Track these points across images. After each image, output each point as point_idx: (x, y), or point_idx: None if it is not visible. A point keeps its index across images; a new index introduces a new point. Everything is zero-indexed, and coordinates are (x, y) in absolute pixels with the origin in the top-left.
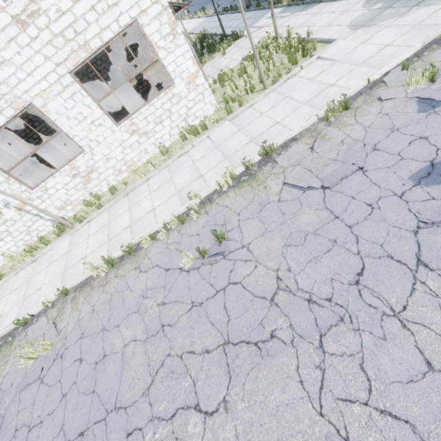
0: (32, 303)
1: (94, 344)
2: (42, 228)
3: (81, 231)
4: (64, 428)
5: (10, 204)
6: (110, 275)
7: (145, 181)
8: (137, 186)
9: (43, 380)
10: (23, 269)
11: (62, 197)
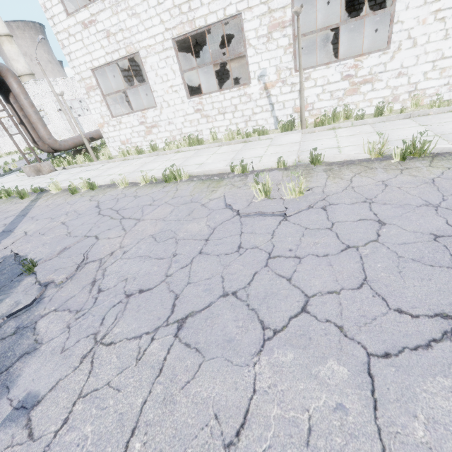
0: (248, 163)
1: (413, 214)
2: (261, 122)
3: (320, 133)
4: (373, 286)
5: (264, 77)
6: (413, 164)
7: (449, 110)
8: (431, 113)
9: (289, 219)
10: (228, 145)
11: (310, 97)
